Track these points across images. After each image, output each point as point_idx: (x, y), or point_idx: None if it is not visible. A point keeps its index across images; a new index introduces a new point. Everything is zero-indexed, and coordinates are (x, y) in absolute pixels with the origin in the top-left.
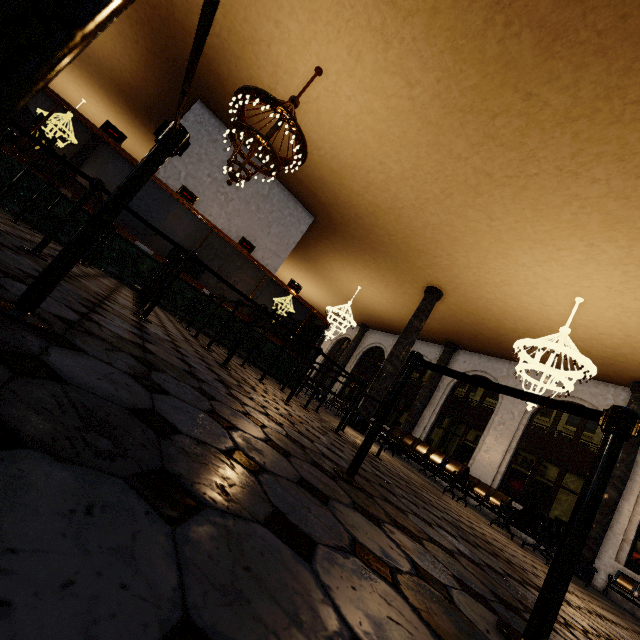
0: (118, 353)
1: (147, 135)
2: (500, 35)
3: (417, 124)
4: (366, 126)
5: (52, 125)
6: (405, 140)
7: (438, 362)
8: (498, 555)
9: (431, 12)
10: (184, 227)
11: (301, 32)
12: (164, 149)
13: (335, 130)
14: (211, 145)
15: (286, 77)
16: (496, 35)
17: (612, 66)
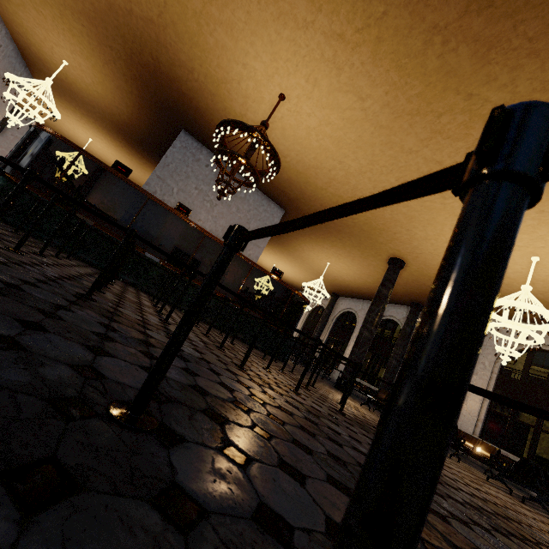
0: (196, 417)
1: (142, 160)
2: (439, 52)
3: (370, 129)
4: (325, 135)
5: (68, 162)
6: (360, 142)
7: (406, 322)
8: (525, 537)
9: (376, 41)
10: (179, 233)
11: (265, 69)
12: (232, 250)
13: (298, 140)
14: (195, 164)
15: (254, 105)
16: (435, 52)
17: (545, 64)
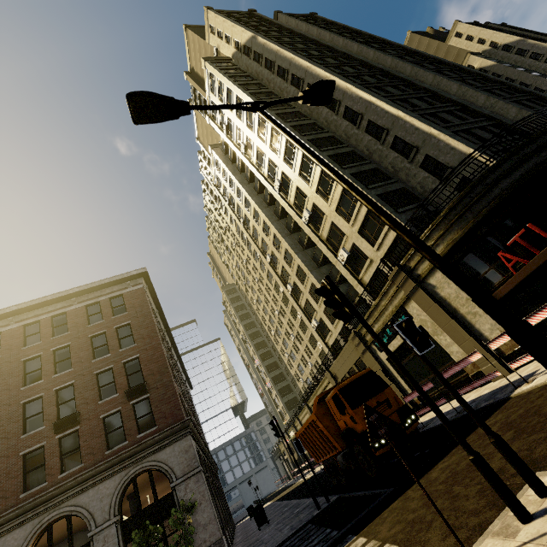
0: None
1: None
2: None
3: None
4: None
5: None
6: None
7: None
8: None
9: None
10: None
11: None
12: None
13: None
14: None
15: None
16: None
17: None
